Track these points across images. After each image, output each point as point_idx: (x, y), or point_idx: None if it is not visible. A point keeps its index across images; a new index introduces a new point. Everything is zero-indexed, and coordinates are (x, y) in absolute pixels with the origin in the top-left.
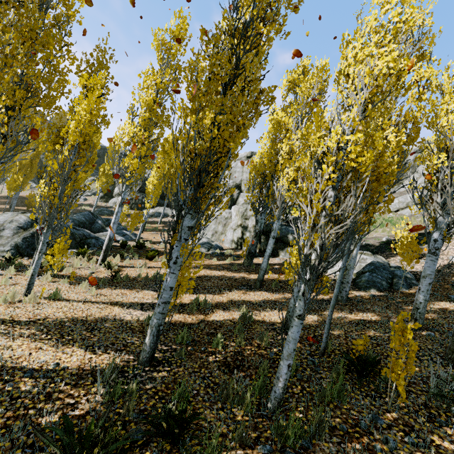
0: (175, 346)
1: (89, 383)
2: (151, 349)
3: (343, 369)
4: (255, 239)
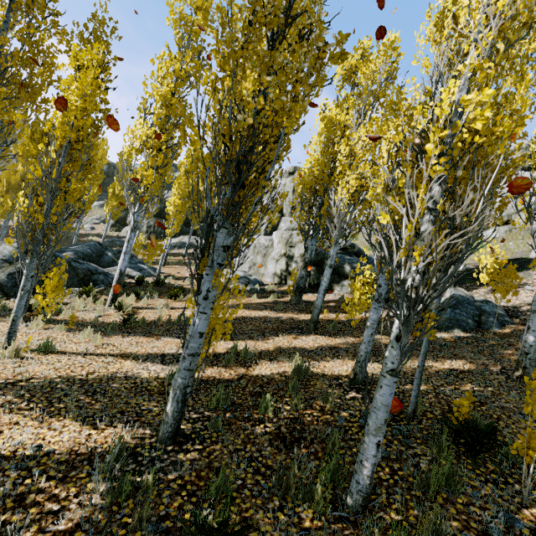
0: (208, 413)
1: (84, 475)
2: (175, 420)
3: (448, 443)
4: (305, 270)
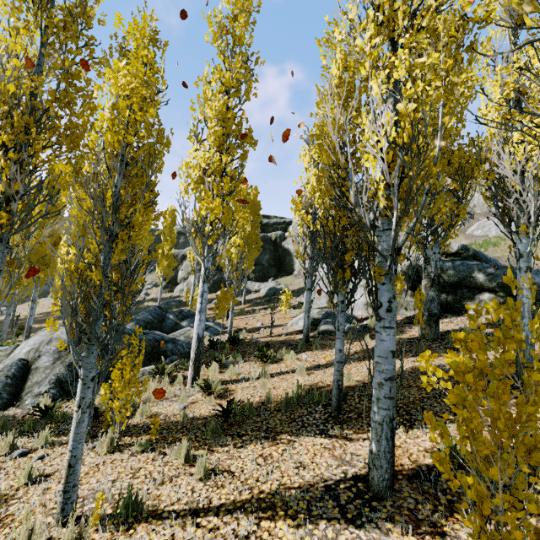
0: None
1: None
2: None
3: None
4: (433, 290)
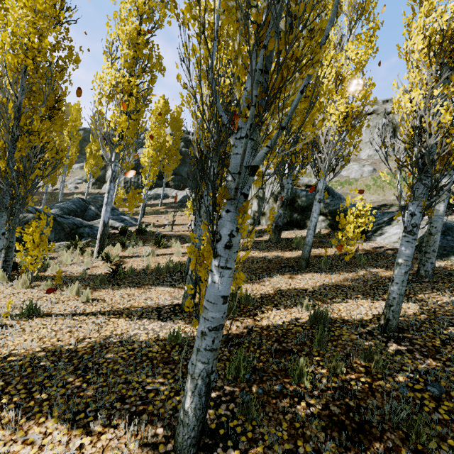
0: (229, 387)
1: None
2: (198, 421)
3: None
4: (282, 209)
